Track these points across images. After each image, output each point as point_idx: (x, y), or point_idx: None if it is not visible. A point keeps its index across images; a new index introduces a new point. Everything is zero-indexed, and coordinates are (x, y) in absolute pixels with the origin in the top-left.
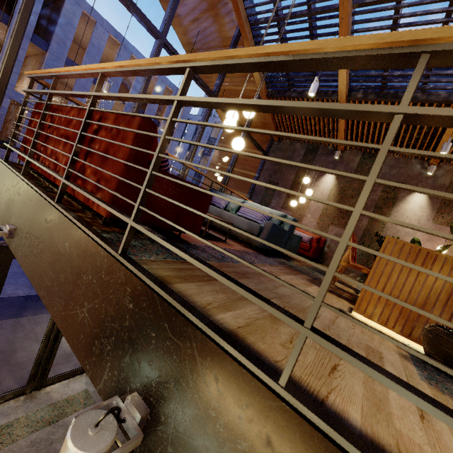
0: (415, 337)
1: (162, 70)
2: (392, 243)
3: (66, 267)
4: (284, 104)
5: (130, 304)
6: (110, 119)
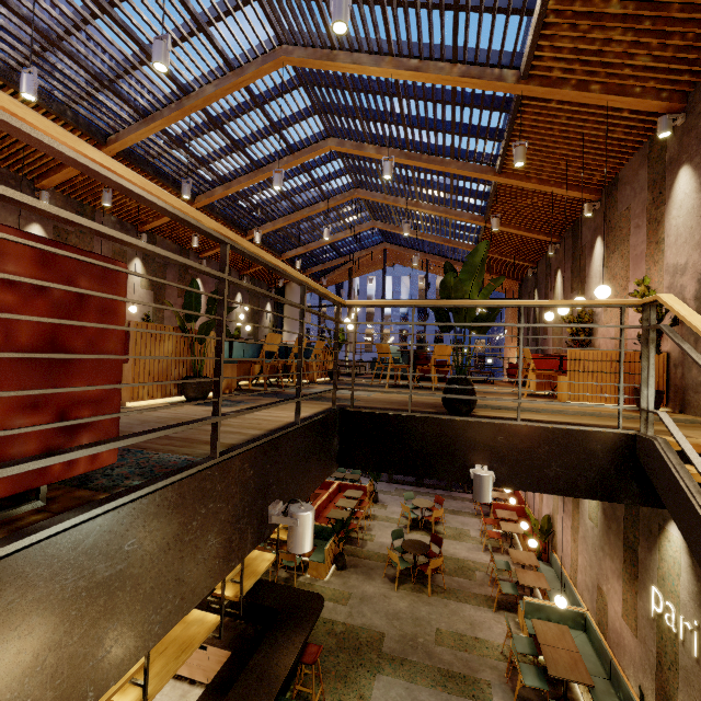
0: (169, 394)
1: (195, 226)
2: (140, 327)
3: (152, 564)
4: (285, 300)
5: (251, 472)
6: (13, 256)
